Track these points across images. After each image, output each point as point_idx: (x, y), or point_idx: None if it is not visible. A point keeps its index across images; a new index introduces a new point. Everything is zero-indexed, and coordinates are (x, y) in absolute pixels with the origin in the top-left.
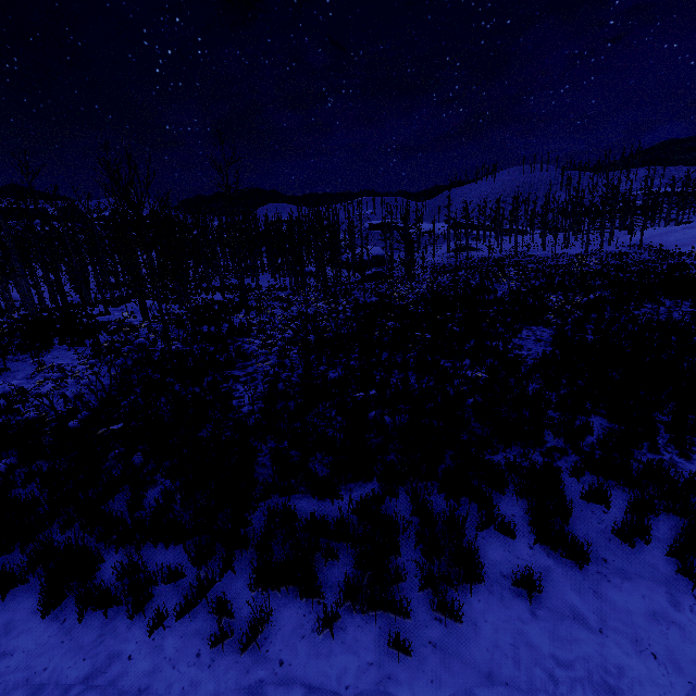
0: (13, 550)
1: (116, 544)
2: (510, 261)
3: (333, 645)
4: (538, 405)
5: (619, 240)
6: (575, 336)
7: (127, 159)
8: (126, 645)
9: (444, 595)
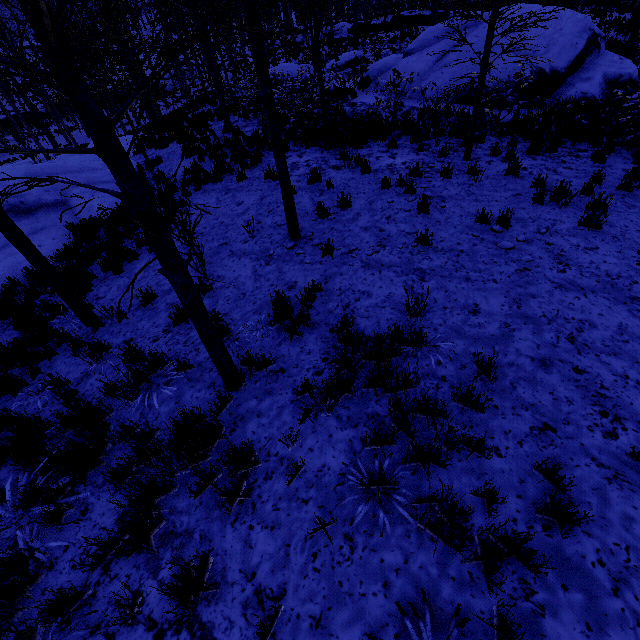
0: None
1: None
2: None
3: None
4: None
5: None
6: None
7: None
8: None
9: None
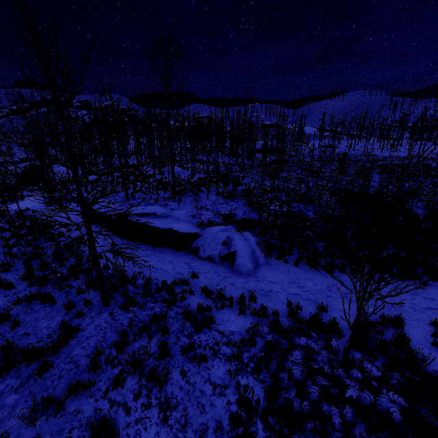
0: (285, 257)
1: (320, 257)
2: (362, 158)
3: (404, 283)
4: (436, 231)
5: (429, 149)
6: (435, 207)
7: (285, 123)
8: (345, 278)
9: (434, 274)
